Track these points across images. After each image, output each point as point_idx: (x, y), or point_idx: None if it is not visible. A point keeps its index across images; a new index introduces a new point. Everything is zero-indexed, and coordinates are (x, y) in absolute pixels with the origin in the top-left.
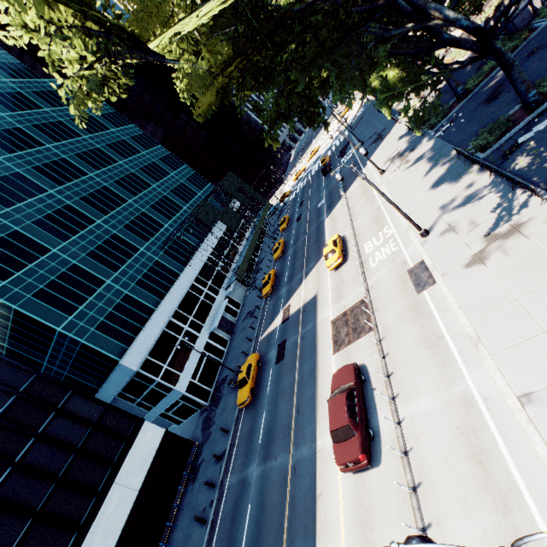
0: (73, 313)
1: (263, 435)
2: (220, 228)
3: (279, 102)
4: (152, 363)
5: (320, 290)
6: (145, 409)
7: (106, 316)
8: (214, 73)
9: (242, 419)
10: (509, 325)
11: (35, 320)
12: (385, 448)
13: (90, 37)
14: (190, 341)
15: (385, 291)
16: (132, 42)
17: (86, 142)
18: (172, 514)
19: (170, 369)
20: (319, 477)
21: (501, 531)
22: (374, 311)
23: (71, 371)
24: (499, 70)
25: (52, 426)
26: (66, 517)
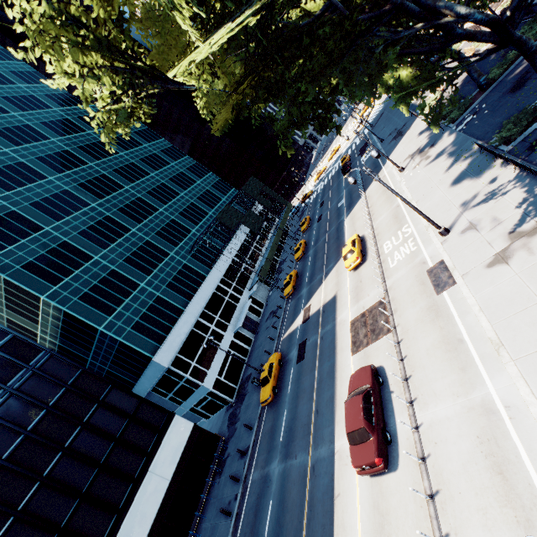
0: (113, 314)
1: (284, 433)
2: (243, 231)
3: (291, 112)
4: (182, 360)
5: (340, 290)
6: (176, 404)
7: (140, 317)
8: (227, 92)
9: (264, 416)
10: (534, 329)
11: (81, 320)
12: (403, 453)
13: (118, 74)
14: (216, 340)
15: (403, 291)
16: (153, 75)
17: (123, 158)
18: (200, 504)
19: (198, 366)
20: (337, 478)
21: None
22: (393, 312)
23: (111, 366)
24: None
25: (95, 416)
26: (107, 500)
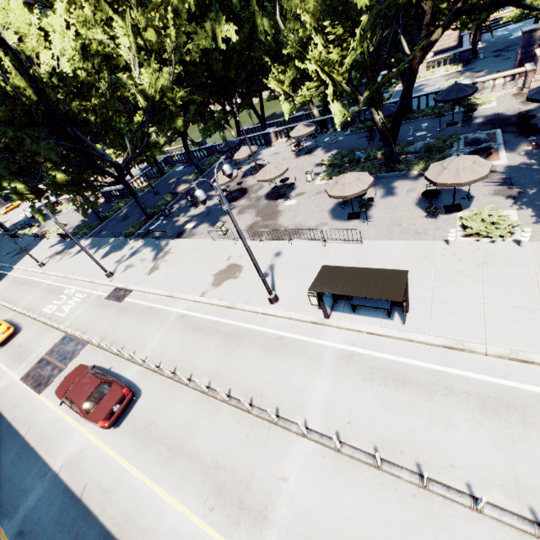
0: None
1: None
2: None
3: None
4: None
5: None
6: None
7: None
8: None
9: None
10: (183, 280)
11: None
12: (141, 382)
13: None
14: None
15: (88, 318)
16: None
17: None
18: None
19: None
20: (74, 481)
21: (220, 338)
22: (83, 334)
23: None
24: (124, 209)
25: None
26: None
